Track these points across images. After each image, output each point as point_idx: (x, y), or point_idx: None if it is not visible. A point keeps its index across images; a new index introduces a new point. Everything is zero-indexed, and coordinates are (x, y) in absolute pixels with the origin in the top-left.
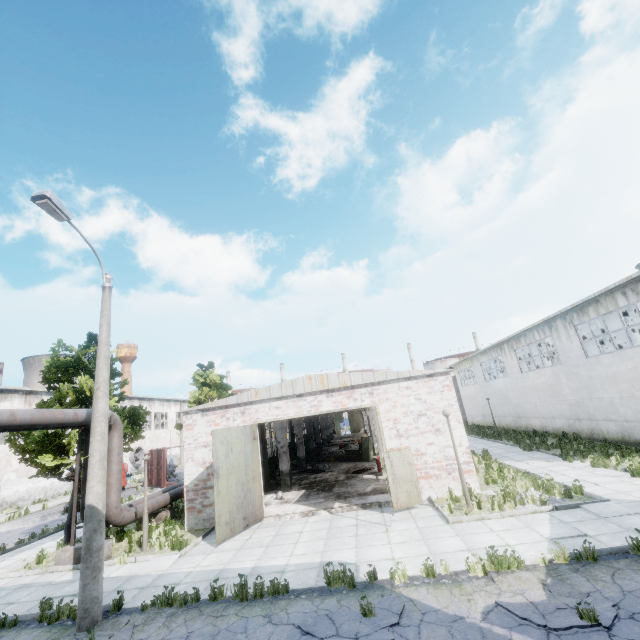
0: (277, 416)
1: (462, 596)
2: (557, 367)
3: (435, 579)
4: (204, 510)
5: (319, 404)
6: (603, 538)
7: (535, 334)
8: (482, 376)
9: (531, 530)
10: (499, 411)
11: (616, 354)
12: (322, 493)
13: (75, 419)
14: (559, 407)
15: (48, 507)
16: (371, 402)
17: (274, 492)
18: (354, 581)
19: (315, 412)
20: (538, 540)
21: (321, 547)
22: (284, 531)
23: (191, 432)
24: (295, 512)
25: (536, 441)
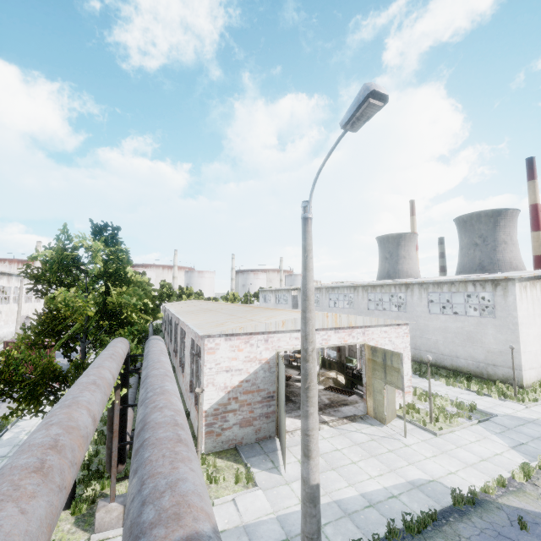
0: (295, 346)
1: (539, 500)
2: (402, 313)
3: (505, 488)
4: (223, 433)
5: (328, 338)
6: (532, 445)
7: (392, 288)
8: (327, 303)
9: (491, 440)
10: None
11: (452, 317)
12: (289, 403)
13: None
14: None
15: None
16: (363, 340)
17: None
18: (474, 500)
19: (325, 345)
20: (507, 448)
21: (383, 466)
22: (321, 450)
23: (213, 356)
24: (299, 427)
25: None
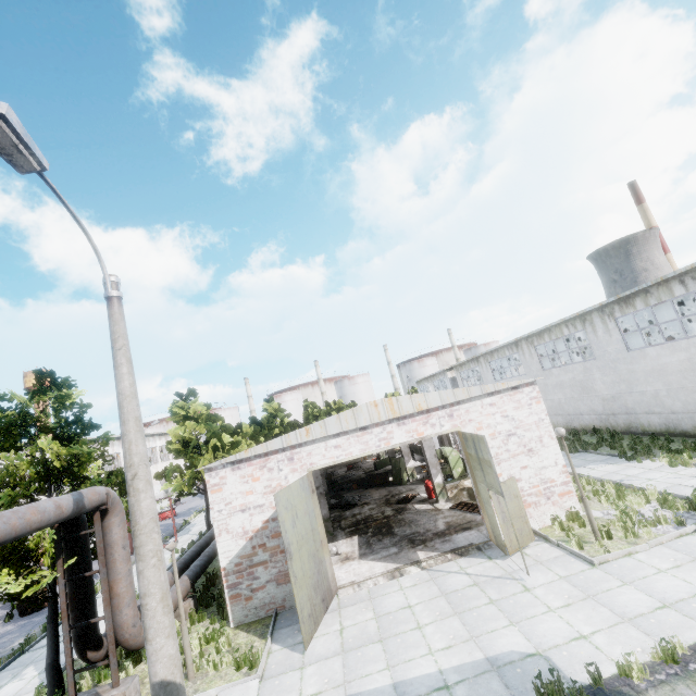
0: (337, 458)
1: None
2: (590, 362)
3: (679, 666)
4: (254, 595)
5: (389, 436)
6: None
7: (563, 329)
8: (491, 376)
9: None
10: None
11: (666, 346)
12: (385, 539)
13: (58, 515)
14: (589, 403)
15: None
16: (452, 426)
17: None
18: (584, 694)
19: (386, 447)
20: None
21: (462, 630)
22: (384, 608)
23: (220, 494)
24: (375, 574)
25: (574, 441)
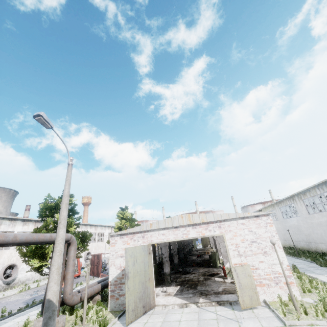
0: (163, 239)
1: None
2: None
3: None
4: (120, 298)
5: (188, 233)
6: None
7: (316, 190)
8: (281, 215)
9: None
10: (295, 238)
11: None
12: (190, 290)
13: (50, 239)
14: None
15: (40, 285)
16: (220, 232)
17: (161, 286)
18: None
19: (185, 238)
20: None
21: None
22: (168, 319)
23: (114, 247)
24: (175, 303)
25: None
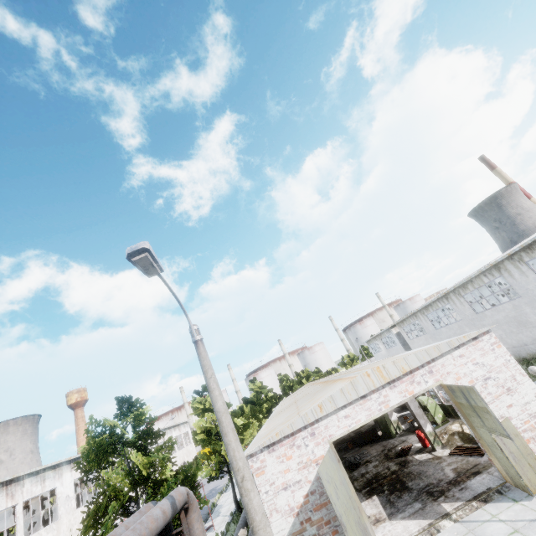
0: (349, 426)
1: None
2: (516, 300)
3: None
4: None
5: (386, 399)
6: None
7: (483, 278)
8: (431, 326)
9: None
10: None
11: None
12: (403, 495)
13: (165, 520)
14: (529, 334)
15: None
16: (435, 381)
17: None
18: None
19: (386, 409)
20: None
21: None
22: None
23: (263, 477)
24: (412, 534)
25: None
